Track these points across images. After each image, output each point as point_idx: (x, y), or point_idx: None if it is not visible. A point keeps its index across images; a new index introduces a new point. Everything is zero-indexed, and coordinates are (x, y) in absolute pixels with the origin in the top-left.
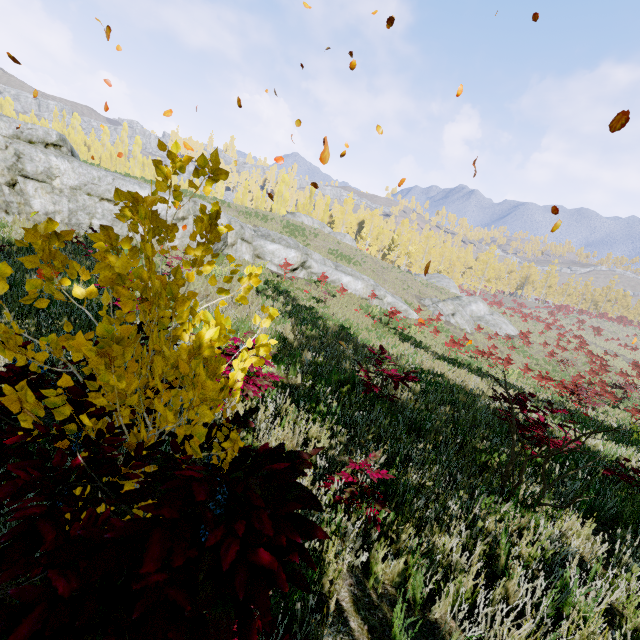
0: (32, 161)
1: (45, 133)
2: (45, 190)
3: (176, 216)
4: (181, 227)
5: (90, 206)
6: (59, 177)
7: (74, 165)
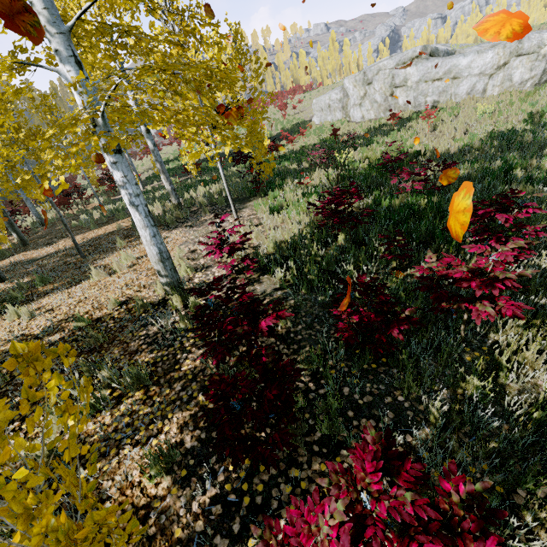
0: (398, 77)
1: (413, 52)
2: (404, 91)
3: (496, 66)
4: (501, 74)
5: (425, 90)
6: (409, 79)
7: (418, 67)
